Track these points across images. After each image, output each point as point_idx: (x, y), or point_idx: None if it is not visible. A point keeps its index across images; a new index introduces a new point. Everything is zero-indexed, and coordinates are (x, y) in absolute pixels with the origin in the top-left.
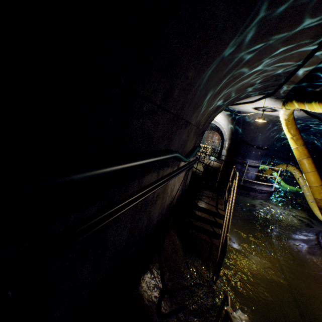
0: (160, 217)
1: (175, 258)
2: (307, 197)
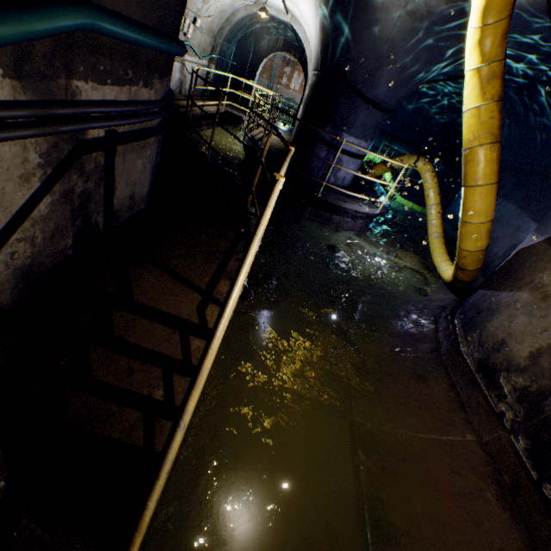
0: None
1: None
2: (431, 230)
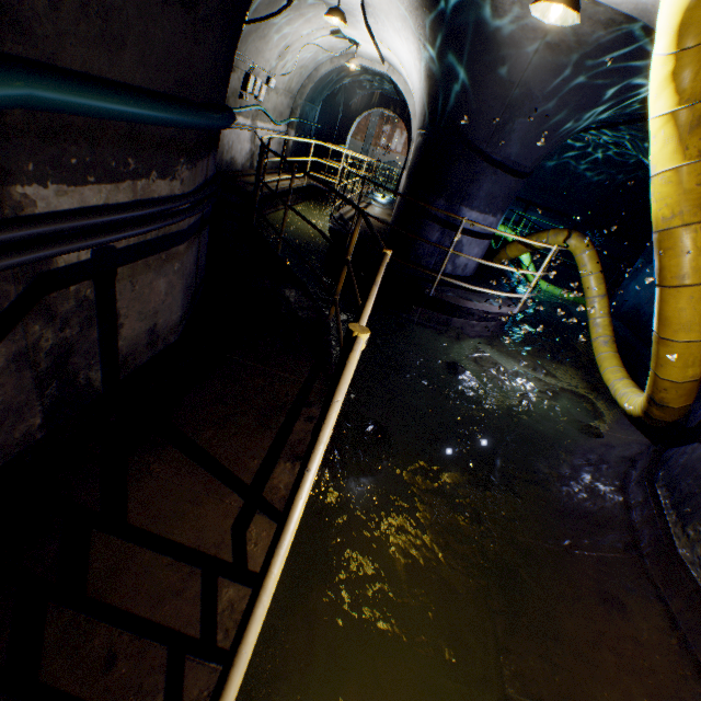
0: None
1: None
2: (595, 332)
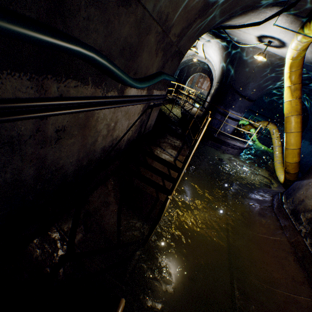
0: (85, 162)
1: (103, 213)
2: (275, 159)
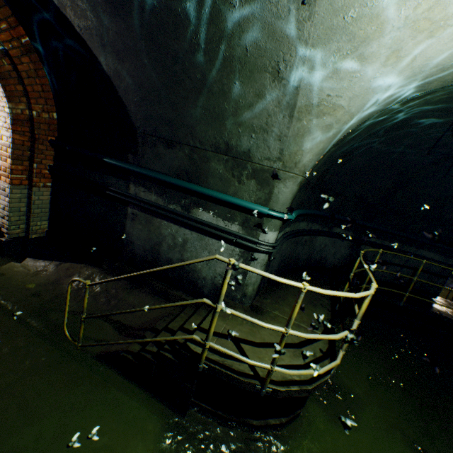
0: None
1: None
2: None
